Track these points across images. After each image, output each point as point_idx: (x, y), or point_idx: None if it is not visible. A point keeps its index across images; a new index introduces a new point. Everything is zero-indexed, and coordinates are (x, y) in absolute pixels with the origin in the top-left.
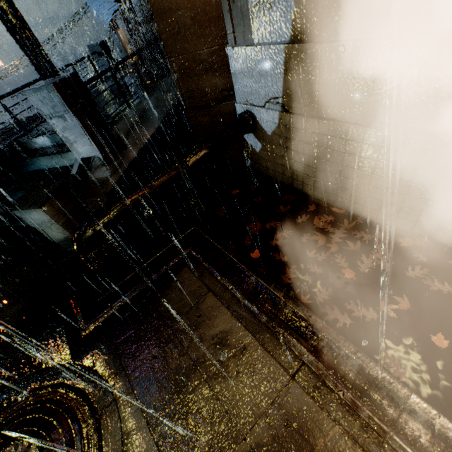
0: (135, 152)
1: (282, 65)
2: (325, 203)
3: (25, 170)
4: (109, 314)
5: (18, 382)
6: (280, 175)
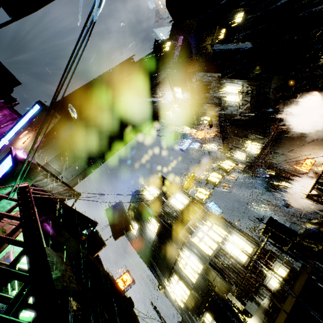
0: None
1: None
2: None
3: None
4: None
5: None
6: None
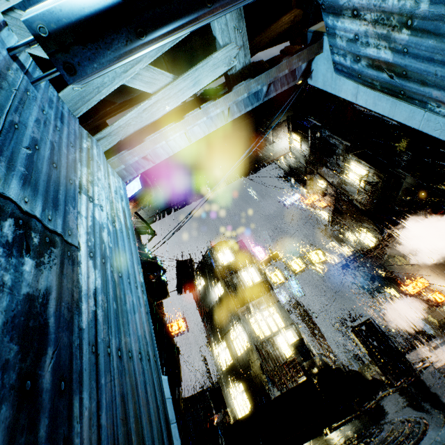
0: None
1: (425, 321)
2: None
3: None
4: None
5: None
6: None
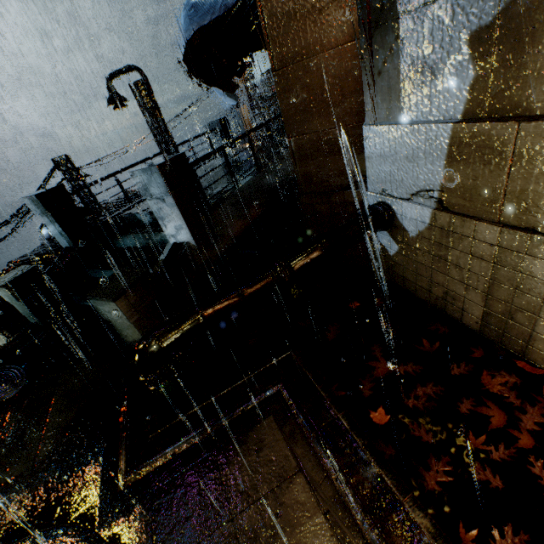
0: (234, 238)
1: (444, 149)
2: (502, 349)
3: (121, 245)
4: (157, 464)
5: (30, 537)
6: (424, 291)
